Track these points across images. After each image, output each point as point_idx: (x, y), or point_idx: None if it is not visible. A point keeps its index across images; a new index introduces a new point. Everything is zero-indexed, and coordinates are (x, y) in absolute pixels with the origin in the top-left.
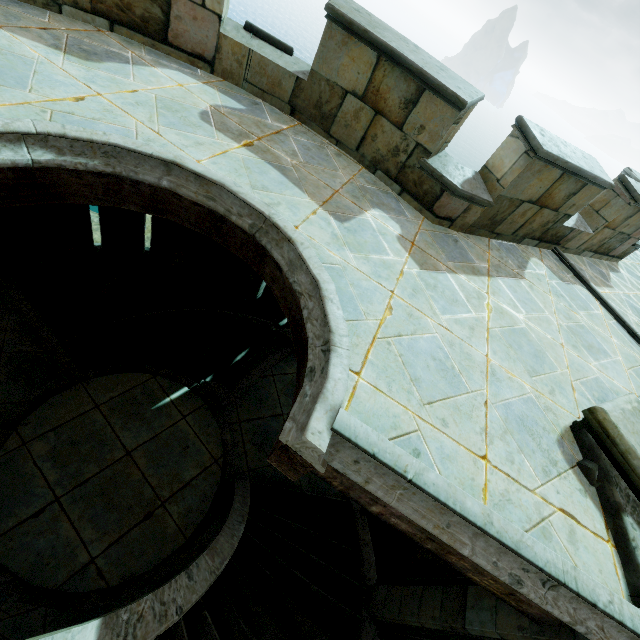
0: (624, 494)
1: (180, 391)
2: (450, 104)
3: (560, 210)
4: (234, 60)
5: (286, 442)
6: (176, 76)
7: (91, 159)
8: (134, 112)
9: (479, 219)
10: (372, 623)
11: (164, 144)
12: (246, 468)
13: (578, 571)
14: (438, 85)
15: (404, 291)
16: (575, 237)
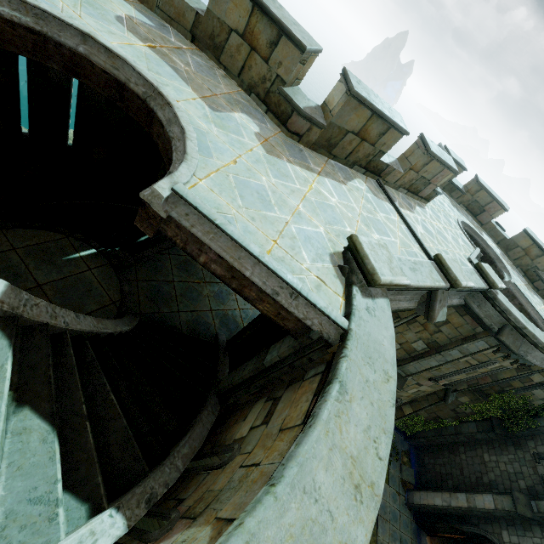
0: (359, 280)
1: (89, 251)
2: (297, 48)
3: (376, 146)
4: None
5: (144, 197)
6: None
7: (24, 16)
8: None
9: (319, 139)
10: (216, 398)
11: (83, 24)
12: (138, 311)
13: (311, 292)
14: (289, 32)
15: (249, 158)
16: (391, 173)
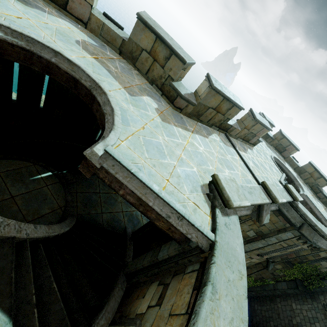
0: (219, 203)
1: (47, 173)
2: (181, 61)
3: (225, 115)
4: (96, 25)
5: (86, 154)
6: (68, 24)
7: (20, 41)
8: (44, 30)
9: (192, 111)
10: (124, 276)
11: (56, 45)
12: (76, 213)
13: (191, 215)
14: (177, 53)
15: (152, 125)
16: (233, 130)
